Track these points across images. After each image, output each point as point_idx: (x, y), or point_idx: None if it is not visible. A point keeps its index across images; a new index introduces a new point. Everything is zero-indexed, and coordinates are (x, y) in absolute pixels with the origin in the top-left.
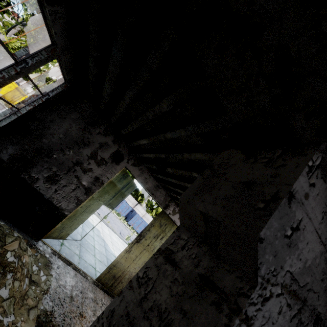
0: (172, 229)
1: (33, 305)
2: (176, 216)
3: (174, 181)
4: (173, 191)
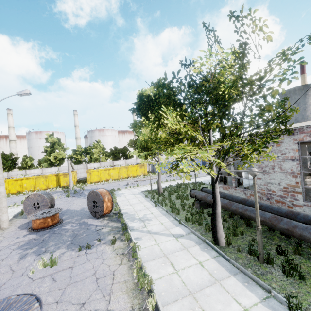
0: None
1: None
2: None
3: None
4: None
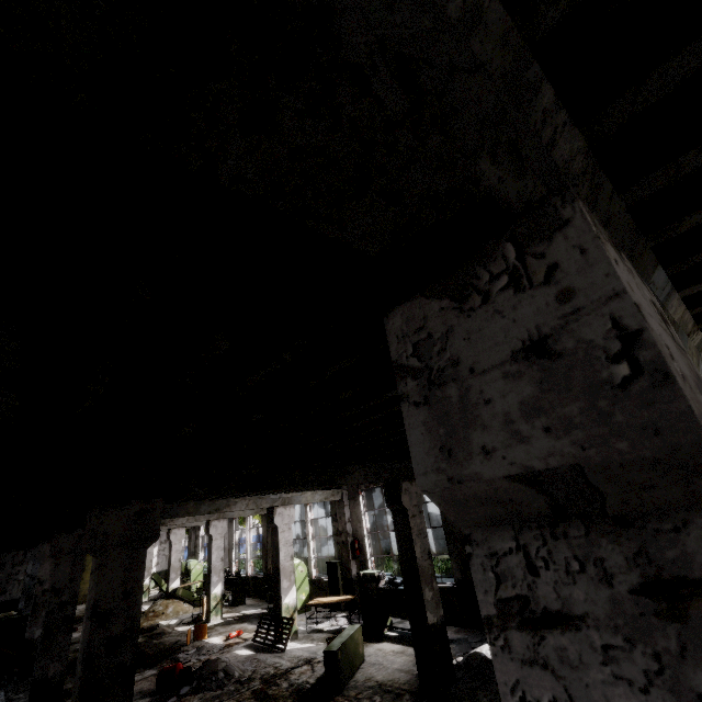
0: None
1: None
2: None
3: None
4: None
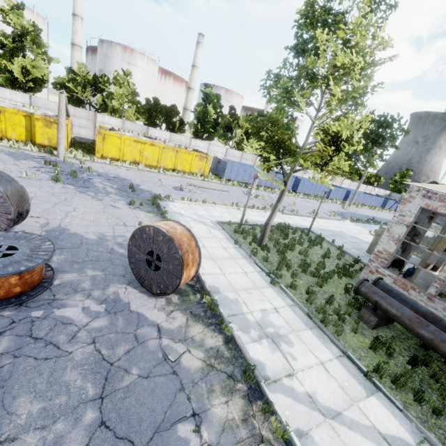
0: None
1: None
2: None
3: None
4: None
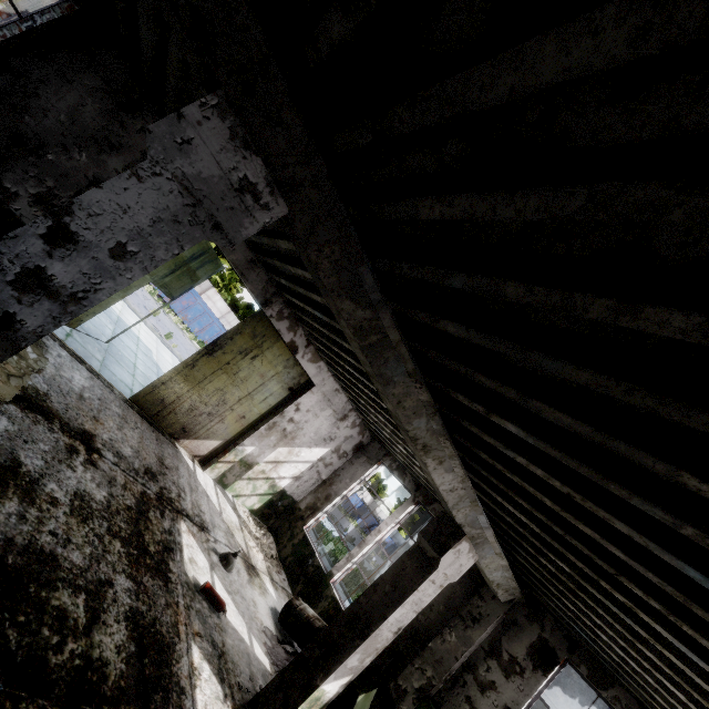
0: (275, 347)
1: (16, 374)
2: (283, 324)
3: (267, 241)
4: (277, 273)
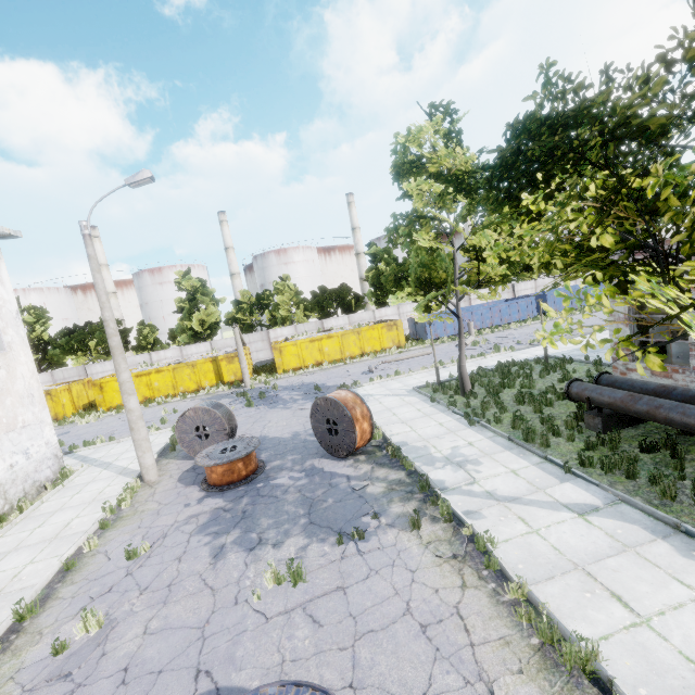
0: None
1: None
2: None
3: None
4: None
